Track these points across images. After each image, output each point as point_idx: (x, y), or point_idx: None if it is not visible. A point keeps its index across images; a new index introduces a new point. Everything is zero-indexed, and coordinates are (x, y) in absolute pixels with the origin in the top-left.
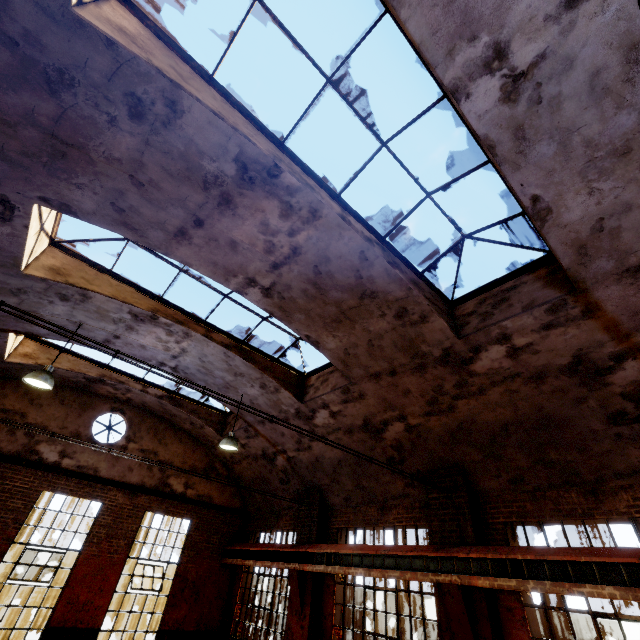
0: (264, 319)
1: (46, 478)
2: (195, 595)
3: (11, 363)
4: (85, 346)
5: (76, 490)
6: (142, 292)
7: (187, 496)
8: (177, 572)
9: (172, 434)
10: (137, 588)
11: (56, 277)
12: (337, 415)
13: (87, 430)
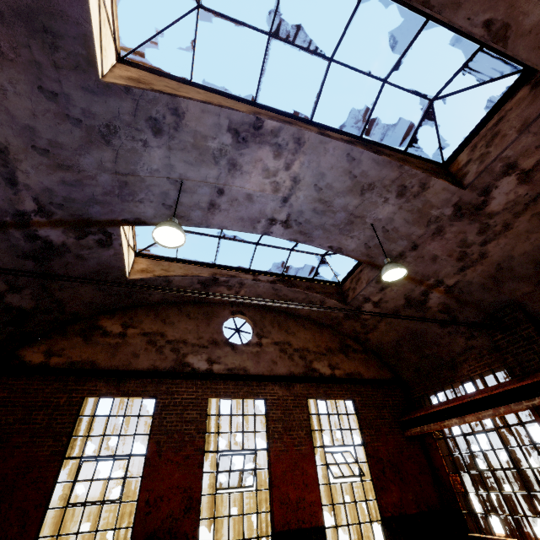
0: (385, 81)
1: (206, 386)
2: (398, 474)
3: (134, 281)
4: (192, 225)
5: (236, 392)
6: (233, 99)
7: (337, 377)
8: (367, 453)
9: (294, 323)
10: (339, 476)
11: (139, 85)
12: (533, 173)
13: (220, 336)
